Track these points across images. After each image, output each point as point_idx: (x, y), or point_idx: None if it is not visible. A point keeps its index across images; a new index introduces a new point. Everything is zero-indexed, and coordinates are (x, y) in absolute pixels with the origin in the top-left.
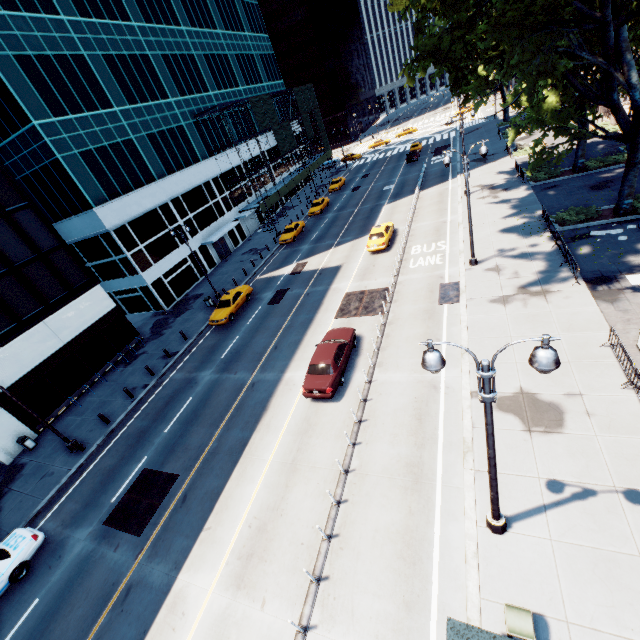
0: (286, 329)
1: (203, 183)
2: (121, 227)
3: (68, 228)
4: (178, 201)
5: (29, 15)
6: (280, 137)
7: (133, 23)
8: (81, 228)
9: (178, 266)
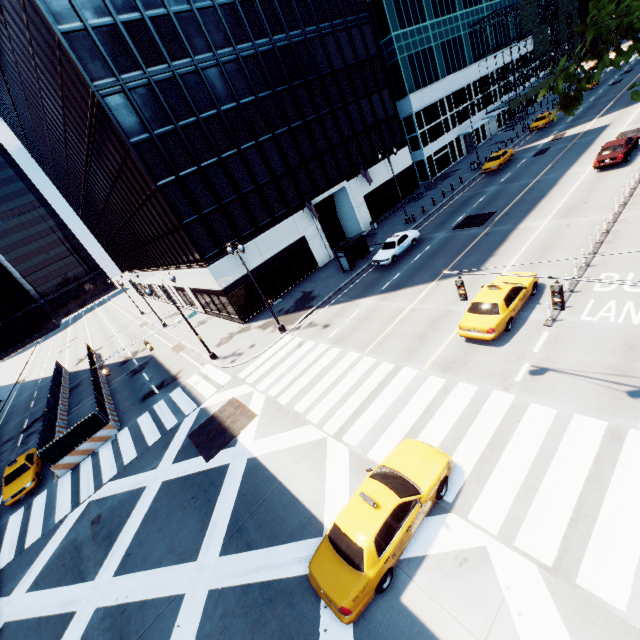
0: (558, 160)
1: (466, 85)
2: (418, 112)
3: None
4: (449, 98)
5: None
6: (536, 40)
7: None
8: None
9: (441, 150)
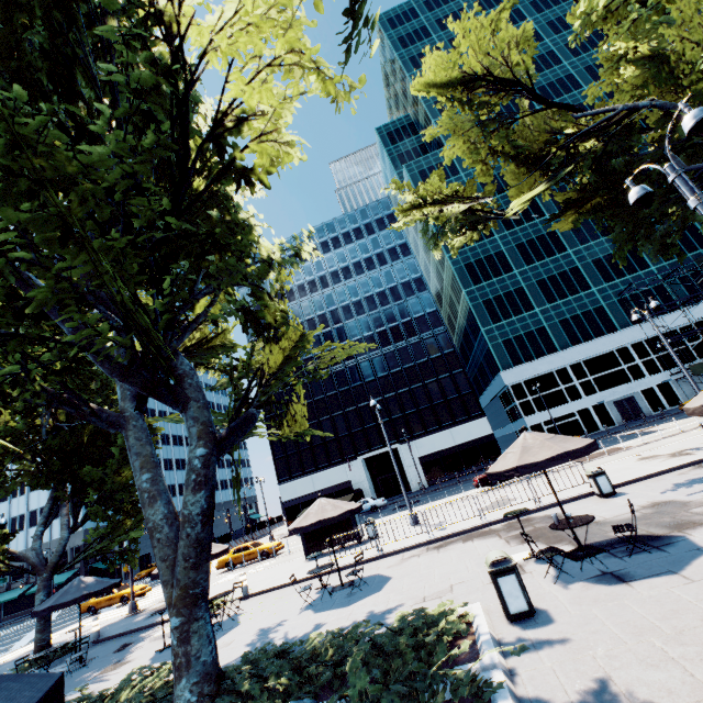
0: None
1: (616, 349)
2: (517, 384)
3: (496, 384)
4: (578, 366)
5: (496, 279)
6: None
7: (568, 251)
8: (499, 384)
9: (562, 418)
